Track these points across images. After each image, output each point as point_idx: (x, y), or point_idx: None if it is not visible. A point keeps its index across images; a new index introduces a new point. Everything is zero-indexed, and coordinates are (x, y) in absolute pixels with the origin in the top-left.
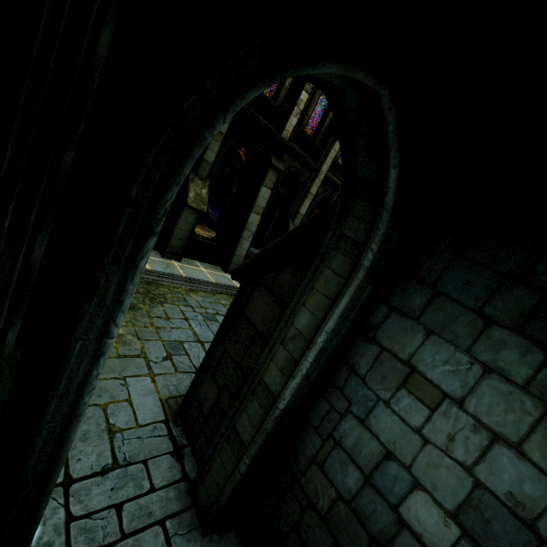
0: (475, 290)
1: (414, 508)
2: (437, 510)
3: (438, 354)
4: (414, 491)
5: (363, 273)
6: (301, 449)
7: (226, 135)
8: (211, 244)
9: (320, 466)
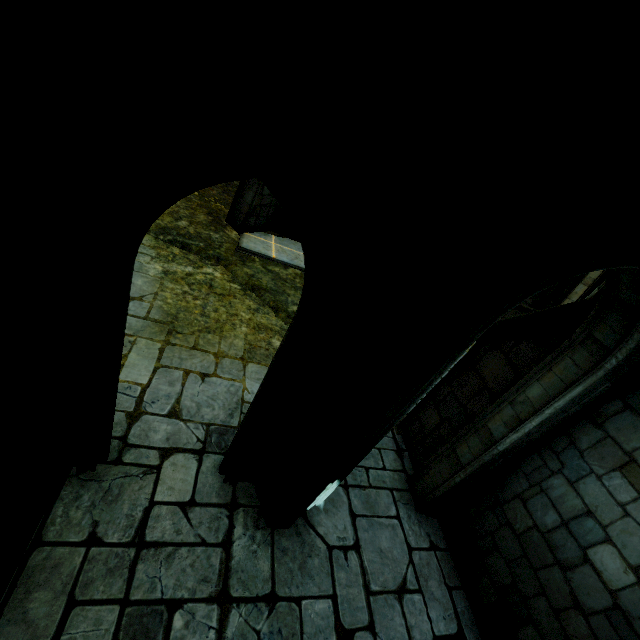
0: None
1: (600, 554)
2: (620, 561)
3: None
4: (604, 543)
5: (603, 373)
6: (508, 485)
7: None
8: None
9: (523, 501)
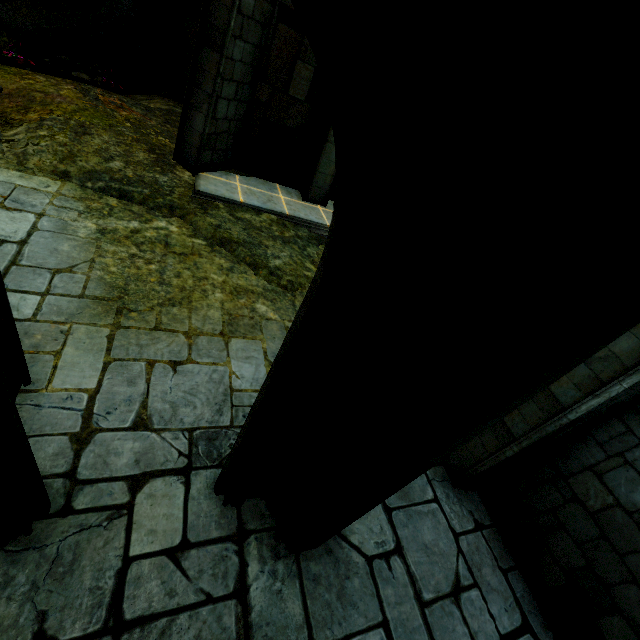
0: None
1: None
2: None
3: None
4: None
5: None
6: (574, 455)
7: None
8: None
9: (597, 474)
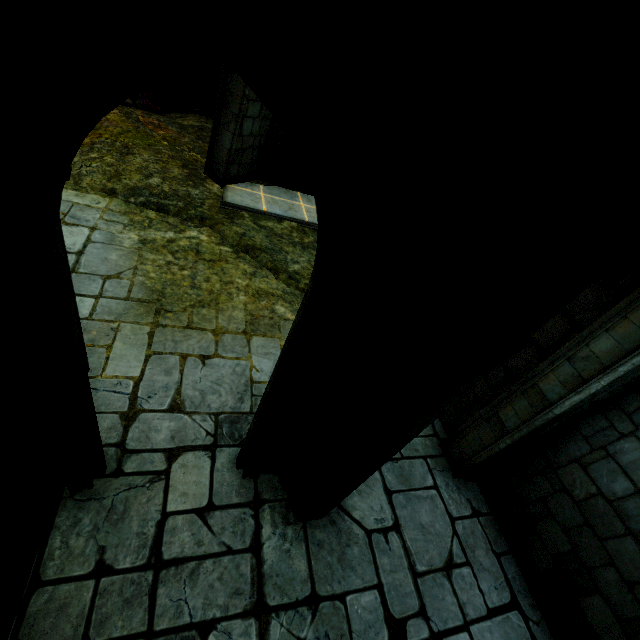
0: None
1: None
2: None
3: None
4: None
5: None
6: (563, 448)
7: None
8: None
9: (582, 466)
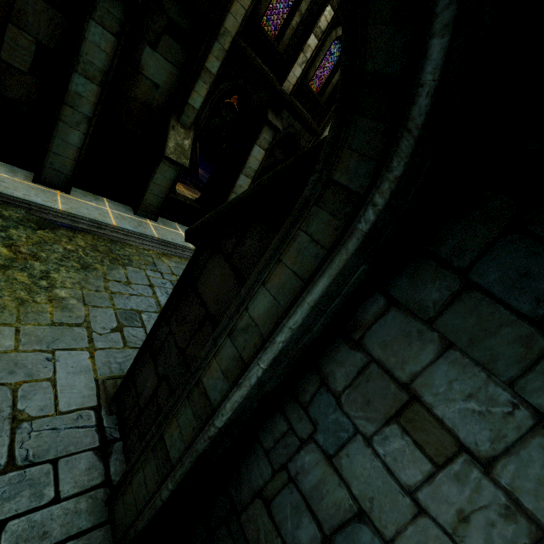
0: (538, 286)
1: None
2: None
3: (457, 381)
4: None
5: (356, 242)
6: (245, 475)
7: (216, 77)
8: (193, 205)
9: (266, 503)
